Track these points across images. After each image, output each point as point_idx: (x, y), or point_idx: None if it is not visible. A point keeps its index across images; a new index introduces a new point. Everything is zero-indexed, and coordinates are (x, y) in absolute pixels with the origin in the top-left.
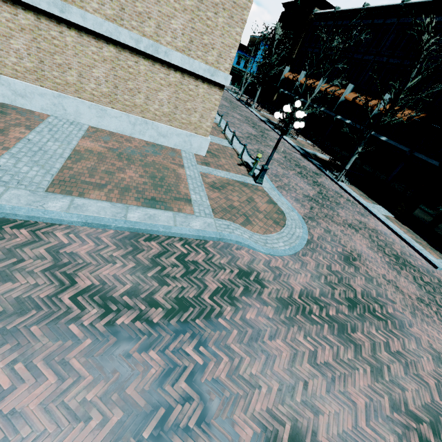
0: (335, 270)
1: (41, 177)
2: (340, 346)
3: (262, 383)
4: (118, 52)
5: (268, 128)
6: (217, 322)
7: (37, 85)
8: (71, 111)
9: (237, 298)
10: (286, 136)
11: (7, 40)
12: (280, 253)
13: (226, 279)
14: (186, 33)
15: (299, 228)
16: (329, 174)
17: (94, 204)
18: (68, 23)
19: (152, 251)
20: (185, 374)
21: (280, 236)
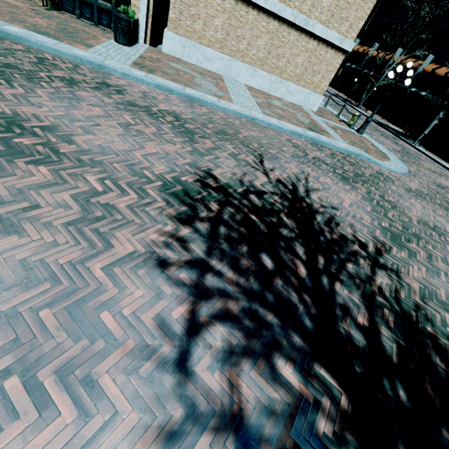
0: (432, 188)
1: (255, 107)
2: (447, 213)
3: (412, 209)
4: (279, 26)
5: (339, 100)
6: (378, 185)
7: (219, 52)
8: (234, 72)
9: (382, 181)
10: (358, 108)
11: (213, 19)
12: (394, 171)
13: (371, 172)
14: (331, 9)
15: (399, 163)
16: (406, 139)
17: (288, 124)
18: (254, 5)
19: (327, 152)
20: (376, 195)
21: (390, 164)
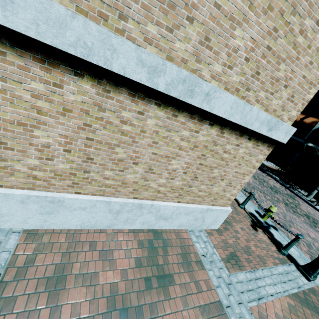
0: None
1: None
2: None
3: None
4: (101, 93)
5: None
6: None
7: None
8: None
9: None
10: None
11: None
12: None
13: None
14: (253, 57)
15: None
16: (300, 194)
17: None
18: None
19: None
20: None
21: None
